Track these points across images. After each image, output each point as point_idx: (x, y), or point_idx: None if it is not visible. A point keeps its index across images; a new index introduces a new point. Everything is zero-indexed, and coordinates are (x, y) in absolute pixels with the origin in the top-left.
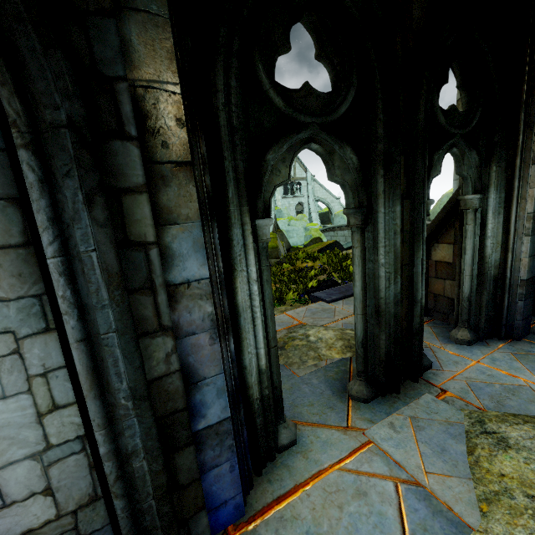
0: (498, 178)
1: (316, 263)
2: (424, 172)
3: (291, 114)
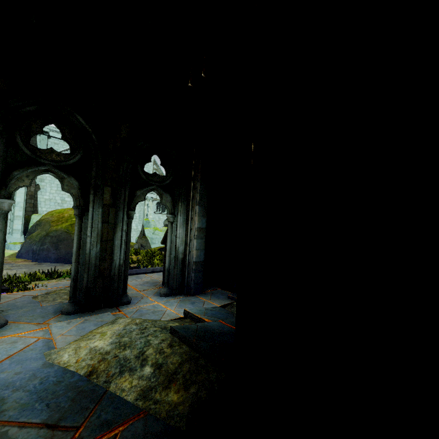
0: (183, 209)
1: (138, 257)
2: (125, 197)
3: (35, 158)
